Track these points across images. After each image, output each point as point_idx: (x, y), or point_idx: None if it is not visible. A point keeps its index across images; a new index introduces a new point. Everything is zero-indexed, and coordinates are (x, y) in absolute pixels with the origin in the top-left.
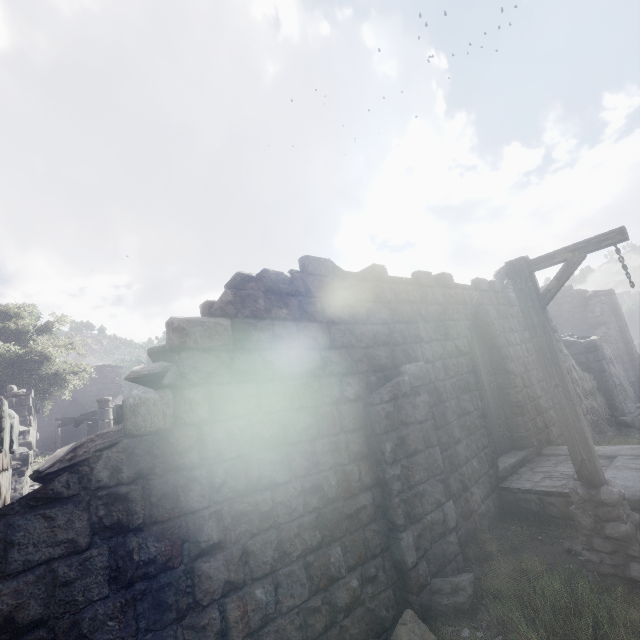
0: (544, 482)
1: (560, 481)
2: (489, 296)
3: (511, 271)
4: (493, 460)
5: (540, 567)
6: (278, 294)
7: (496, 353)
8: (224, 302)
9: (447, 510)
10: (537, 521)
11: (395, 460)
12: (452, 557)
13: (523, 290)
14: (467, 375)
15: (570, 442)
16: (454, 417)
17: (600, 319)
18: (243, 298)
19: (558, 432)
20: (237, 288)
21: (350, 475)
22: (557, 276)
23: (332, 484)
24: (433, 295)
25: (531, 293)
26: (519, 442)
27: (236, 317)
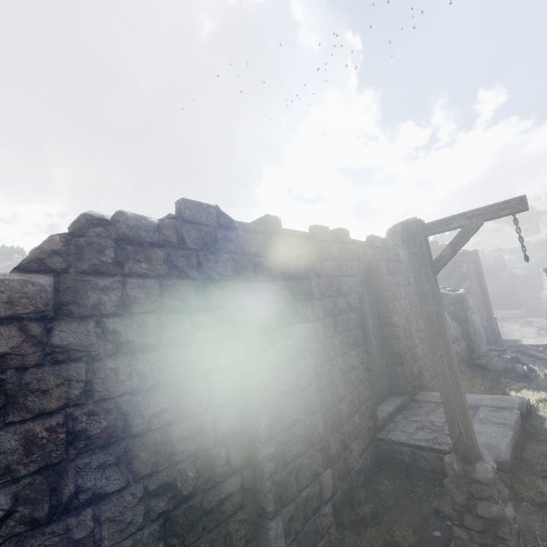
0: (417, 434)
1: (431, 434)
2: (381, 253)
3: (406, 233)
4: (373, 411)
5: (411, 541)
6: (137, 244)
7: (383, 306)
8: (46, 252)
9: (324, 481)
10: (409, 475)
11: (270, 437)
12: (325, 531)
13: (417, 254)
14: (356, 330)
15: (450, 415)
16: (340, 374)
17: (466, 274)
18: (80, 247)
19: (430, 377)
20: (72, 233)
21: (215, 460)
22: (452, 243)
23: (189, 477)
24: (329, 250)
25: (424, 258)
26: (397, 389)
27: (64, 273)
